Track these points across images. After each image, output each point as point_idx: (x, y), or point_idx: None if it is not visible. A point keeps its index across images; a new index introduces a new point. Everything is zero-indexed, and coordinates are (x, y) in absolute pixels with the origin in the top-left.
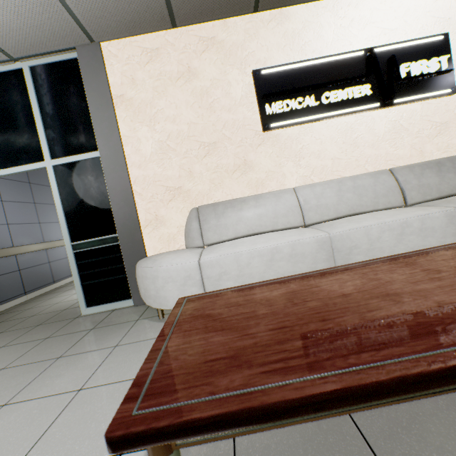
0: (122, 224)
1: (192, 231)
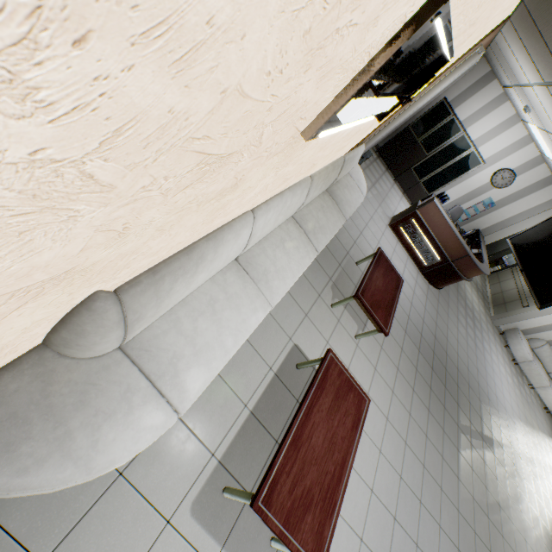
0: None
1: (106, 344)
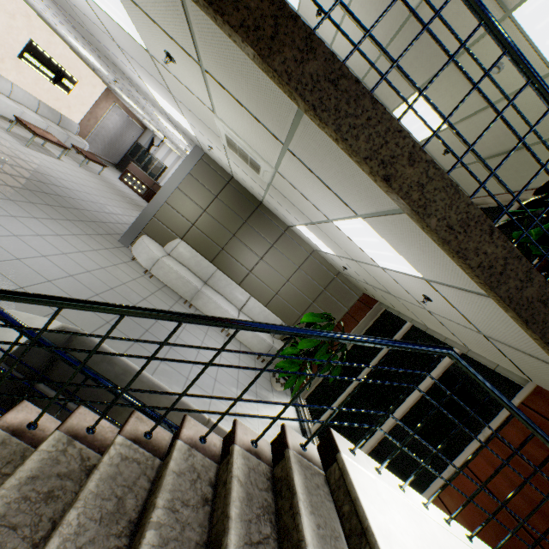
0: None
1: None
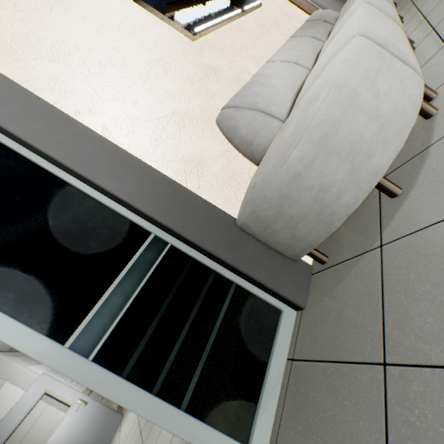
0: (149, 200)
1: (254, 120)
